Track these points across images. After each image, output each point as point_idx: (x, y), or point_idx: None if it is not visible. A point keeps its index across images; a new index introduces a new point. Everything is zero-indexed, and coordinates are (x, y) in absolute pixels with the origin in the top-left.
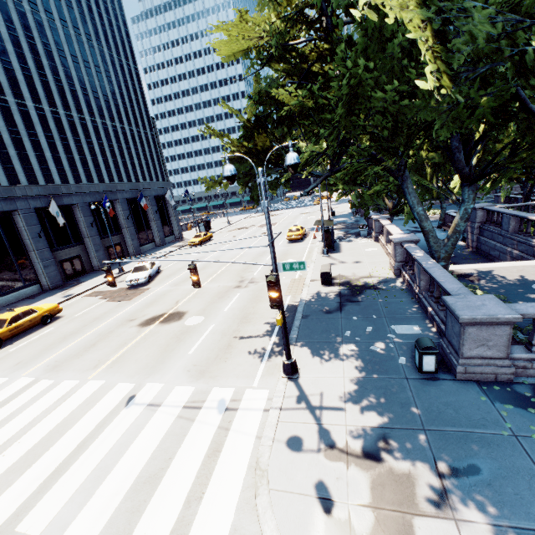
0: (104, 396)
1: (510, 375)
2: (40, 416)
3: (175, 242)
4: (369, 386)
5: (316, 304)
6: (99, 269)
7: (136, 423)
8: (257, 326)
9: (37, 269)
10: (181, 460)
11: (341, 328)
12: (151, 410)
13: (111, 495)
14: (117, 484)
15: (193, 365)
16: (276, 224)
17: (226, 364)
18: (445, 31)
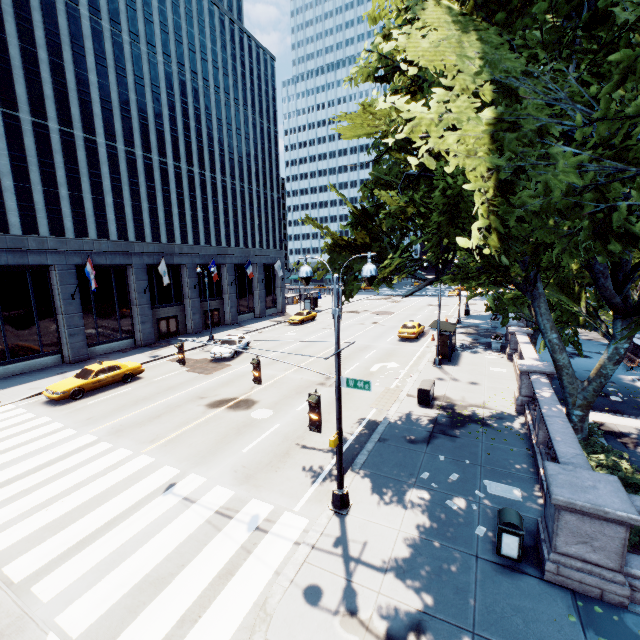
0: (149, 476)
1: (623, 598)
2: (88, 479)
3: (276, 315)
4: (425, 552)
5: (401, 427)
6: (191, 333)
7: (166, 515)
8: (325, 438)
9: (135, 324)
10: (193, 571)
11: (419, 467)
12: (185, 504)
13: (118, 585)
14: (127, 575)
15: (242, 466)
16: (393, 313)
17: (275, 475)
18: (513, 181)
